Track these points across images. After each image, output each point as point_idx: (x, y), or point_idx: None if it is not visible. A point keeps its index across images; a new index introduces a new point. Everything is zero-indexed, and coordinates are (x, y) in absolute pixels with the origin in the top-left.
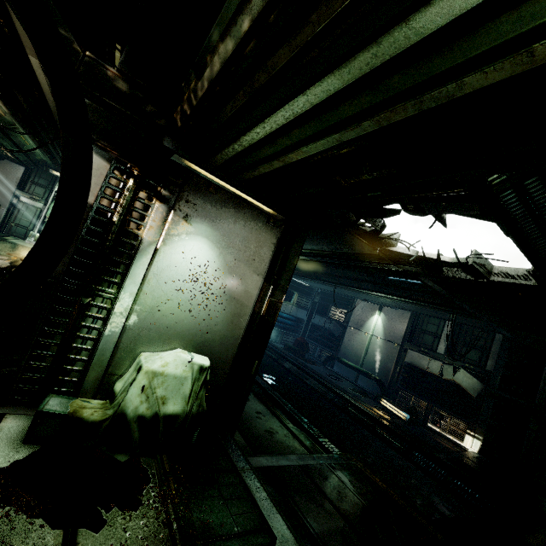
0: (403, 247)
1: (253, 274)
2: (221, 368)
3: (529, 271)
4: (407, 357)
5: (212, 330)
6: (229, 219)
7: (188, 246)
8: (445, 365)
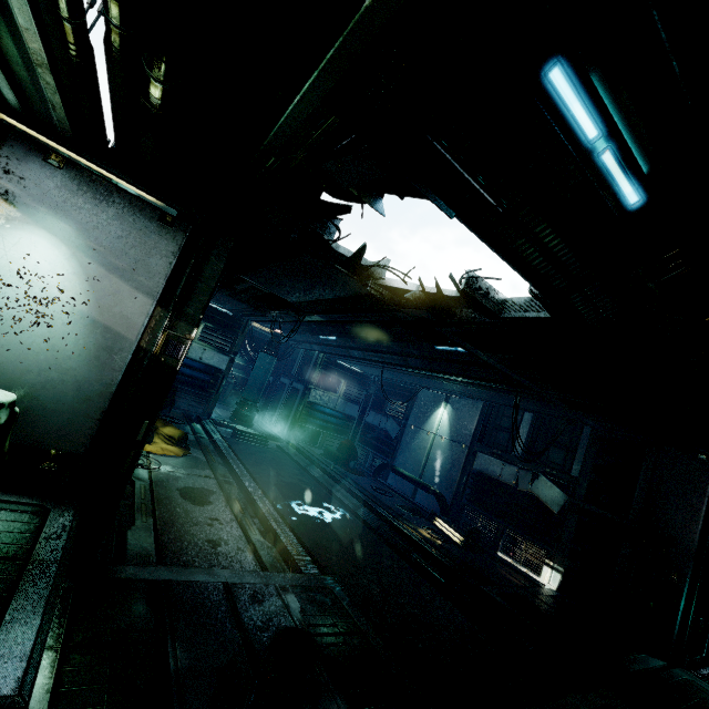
0: (401, 281)
1: (136, 292)
2: (79, 426)
3: (530, 293)
4: (476, 462)
5: (61, 367)
6: (87, 208)
7: (11, 239)
8: (522, 471)
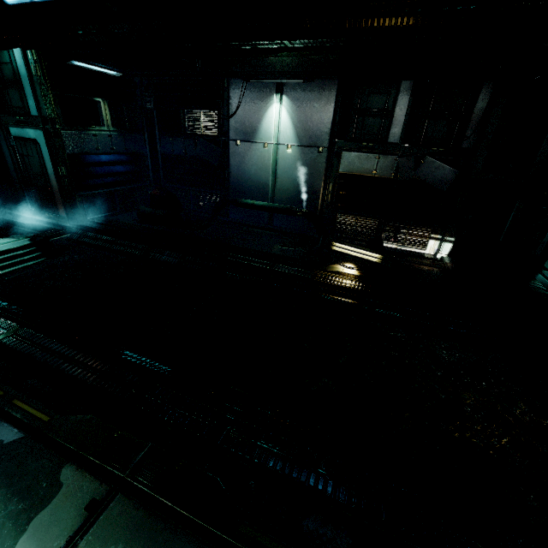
0: None
1: None
2: None
3: None
4: (342, 164)
5: None
6: None
7: None
8: (402, 159)
